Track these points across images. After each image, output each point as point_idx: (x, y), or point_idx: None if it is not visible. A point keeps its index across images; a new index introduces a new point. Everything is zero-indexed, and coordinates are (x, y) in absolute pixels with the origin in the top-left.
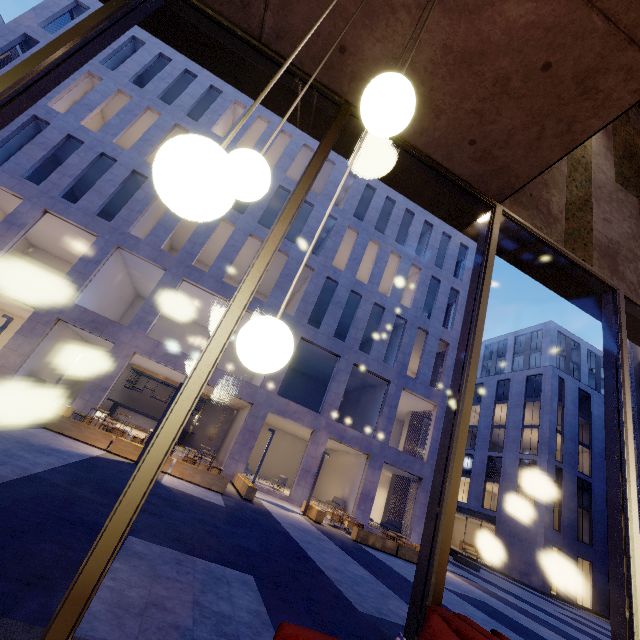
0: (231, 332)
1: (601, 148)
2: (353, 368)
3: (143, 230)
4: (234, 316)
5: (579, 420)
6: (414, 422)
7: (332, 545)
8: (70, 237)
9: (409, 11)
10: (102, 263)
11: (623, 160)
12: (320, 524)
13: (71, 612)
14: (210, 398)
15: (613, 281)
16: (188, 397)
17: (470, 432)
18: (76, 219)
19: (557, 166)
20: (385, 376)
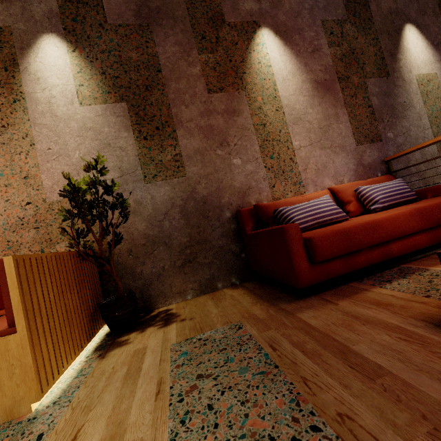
0: None
1: None
2: None
3: None
4: None
5: None
6: None
7: None
8: None
9: None
10: None
11: None
12: None
13: None
14: None
15: None
16: None
17: None
18: None
19: (435, 172)
20: None
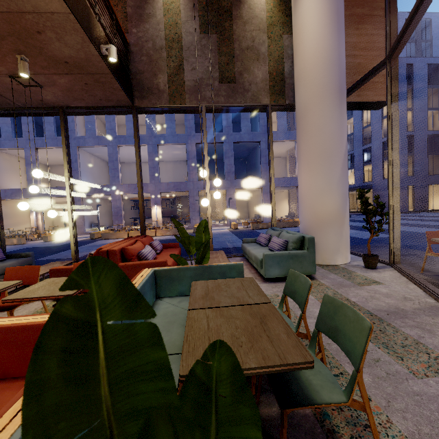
0: (71, 203)
1: (188, 13)
2: (235, 145)
3: (83, 129)
4: (69, 199)
5: (430, 91)
6: (292, 156)
7: (230, 235)
8: (57, 154)
9: (43, 90)
10: (78, 160)
11: (206, 9)
12: (237, 229)
13: (74, 256)
14: (175, 196)
15: (198, 104)
16: (70, 220)
17: (351, 139)
18: (51, 145)
19: (160, 56)
20: (255, 140)
